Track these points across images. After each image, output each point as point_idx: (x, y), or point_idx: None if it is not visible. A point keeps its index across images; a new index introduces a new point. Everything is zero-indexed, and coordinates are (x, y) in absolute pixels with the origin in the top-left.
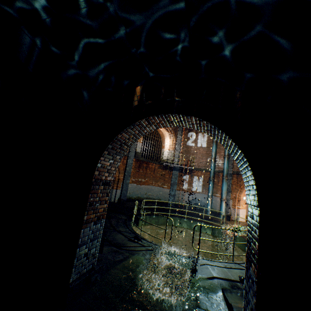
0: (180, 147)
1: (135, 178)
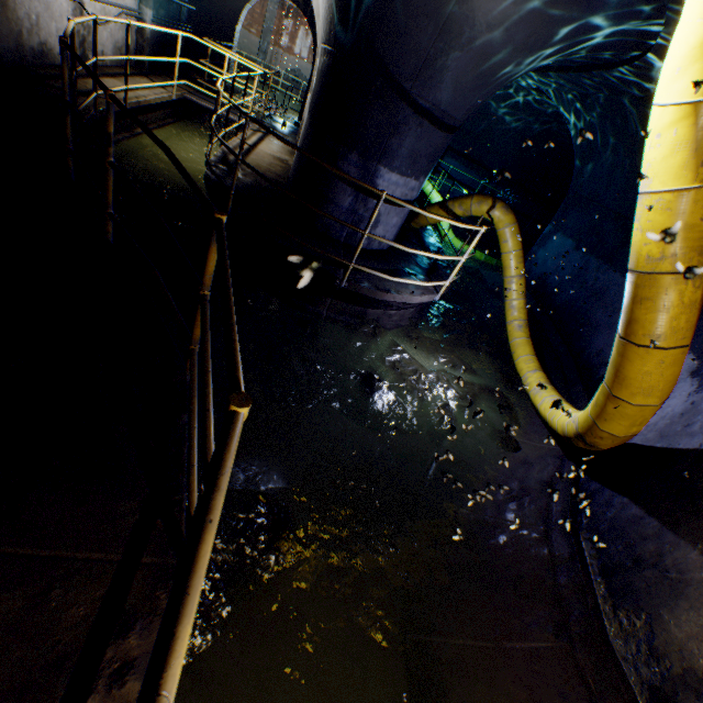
0: None
1: None
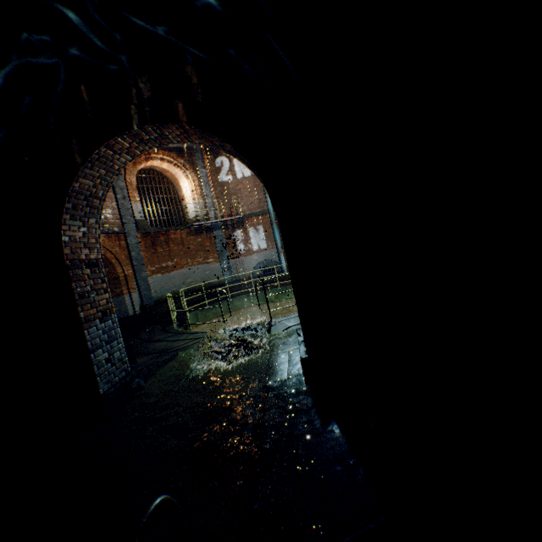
0: (211, 189)
1: (155, 264)
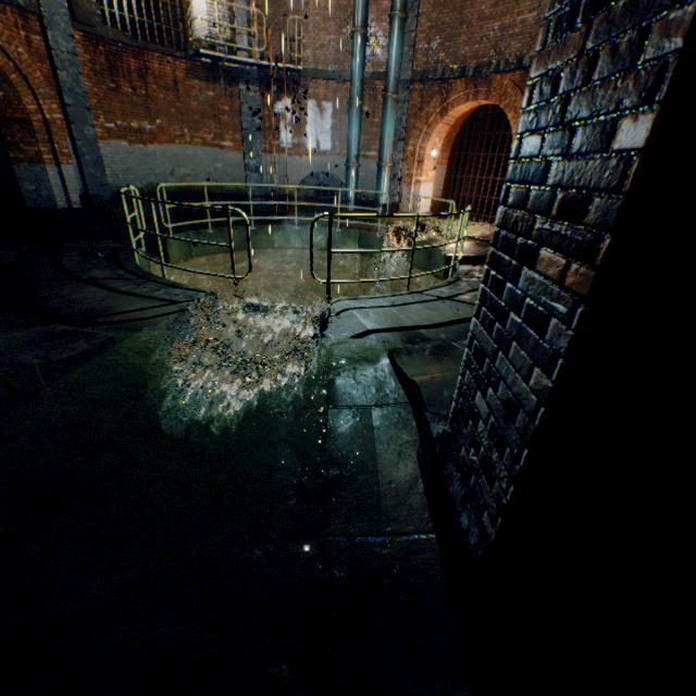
0: None
1: (116, 118)
